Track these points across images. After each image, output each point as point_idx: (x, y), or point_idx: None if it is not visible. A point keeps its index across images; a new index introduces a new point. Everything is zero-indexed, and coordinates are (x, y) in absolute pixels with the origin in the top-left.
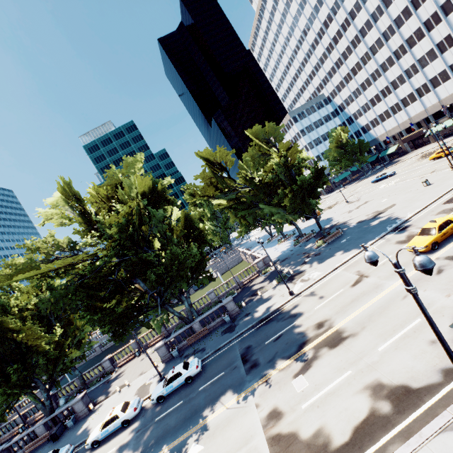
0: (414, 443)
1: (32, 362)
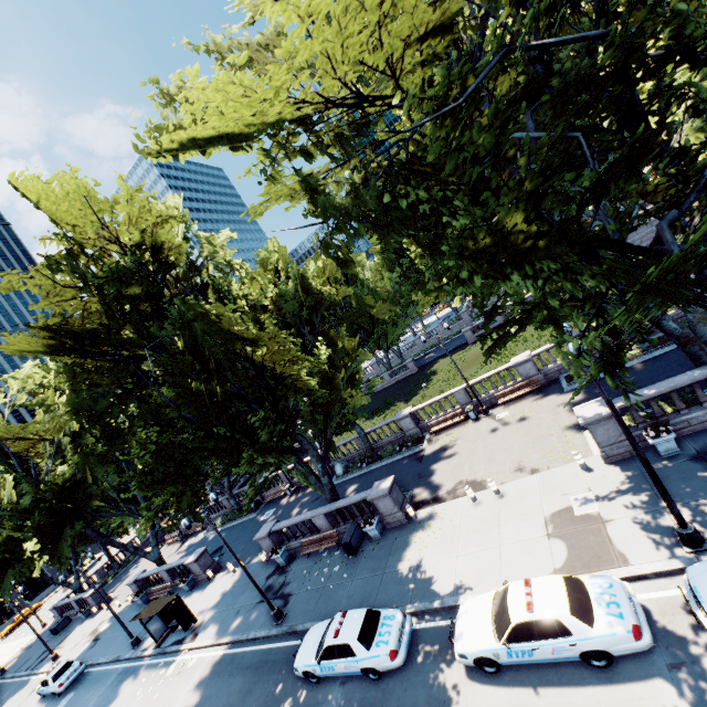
0: None
1: (289, 406)
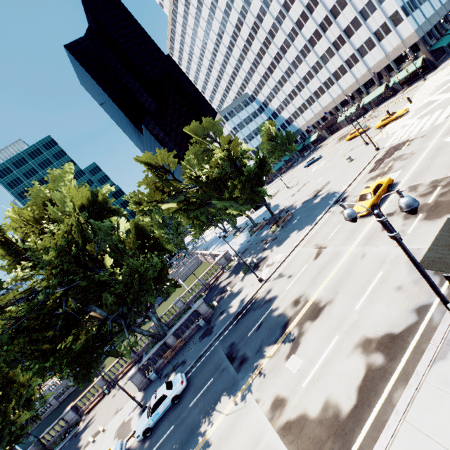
0: (414, 383)
1: None
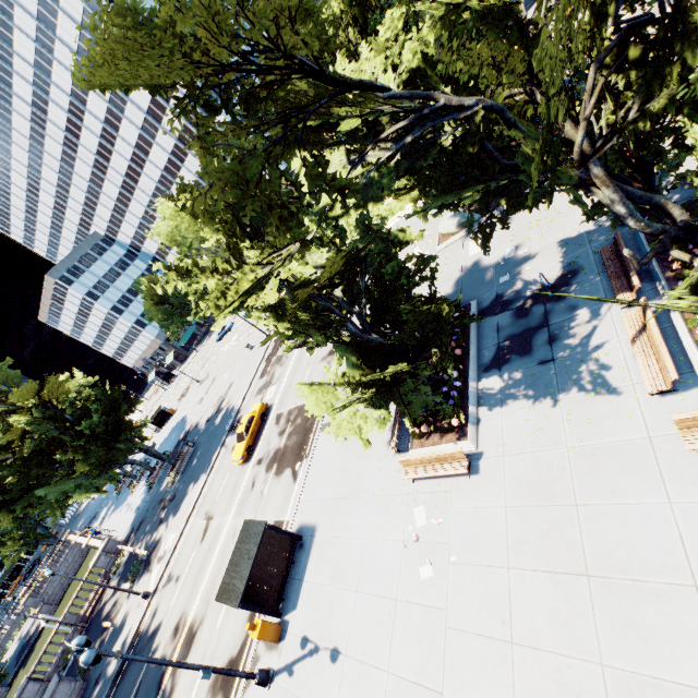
0: None
1: None
